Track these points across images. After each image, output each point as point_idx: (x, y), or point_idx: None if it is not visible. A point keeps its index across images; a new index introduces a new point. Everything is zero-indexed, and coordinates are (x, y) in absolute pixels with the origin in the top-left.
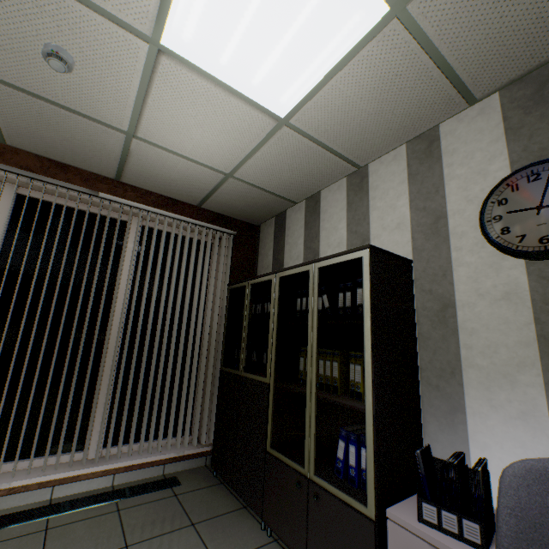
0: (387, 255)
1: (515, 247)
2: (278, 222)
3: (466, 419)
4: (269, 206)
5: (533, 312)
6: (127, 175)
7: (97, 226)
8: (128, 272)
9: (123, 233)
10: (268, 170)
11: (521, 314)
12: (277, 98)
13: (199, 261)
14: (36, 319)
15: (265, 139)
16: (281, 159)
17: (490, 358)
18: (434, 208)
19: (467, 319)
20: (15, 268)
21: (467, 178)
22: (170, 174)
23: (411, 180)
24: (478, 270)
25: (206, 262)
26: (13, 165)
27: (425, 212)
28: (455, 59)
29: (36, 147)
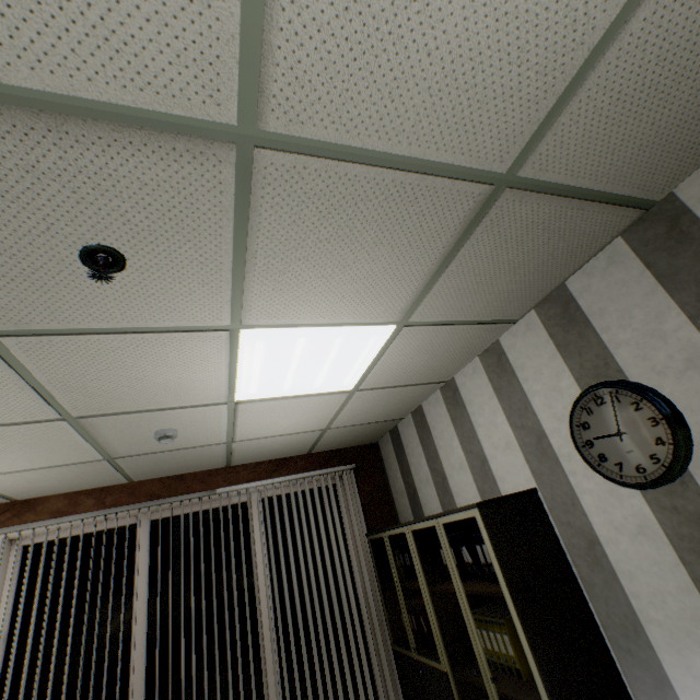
0: (501, 501)
1: (618, 476)
2: (394, 438)
3: (677, 696)
4: (377, 429)
5: (674, 550)
6: (235, 461)
7: (222, 525)
8: (262, 558)
9: (247, 515)
10: (360, 413)
11: (664, 552)
12: (339, 384)
13: (327, 516)
14: (193, 655)
15: (344, 401)
16: (367, 405)
17: (662, 609)
18: (531, 425)
19: (618, 559)
20: (163, 599)
21: (546, 395)
22: (272, 447)
23: (498, 395)
24: (601, 498)
25: (334, 513)
26: (143, 497)
27: (525, 430)
28: (474, 317)
29: (157, 474)
